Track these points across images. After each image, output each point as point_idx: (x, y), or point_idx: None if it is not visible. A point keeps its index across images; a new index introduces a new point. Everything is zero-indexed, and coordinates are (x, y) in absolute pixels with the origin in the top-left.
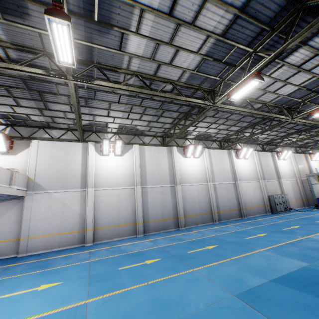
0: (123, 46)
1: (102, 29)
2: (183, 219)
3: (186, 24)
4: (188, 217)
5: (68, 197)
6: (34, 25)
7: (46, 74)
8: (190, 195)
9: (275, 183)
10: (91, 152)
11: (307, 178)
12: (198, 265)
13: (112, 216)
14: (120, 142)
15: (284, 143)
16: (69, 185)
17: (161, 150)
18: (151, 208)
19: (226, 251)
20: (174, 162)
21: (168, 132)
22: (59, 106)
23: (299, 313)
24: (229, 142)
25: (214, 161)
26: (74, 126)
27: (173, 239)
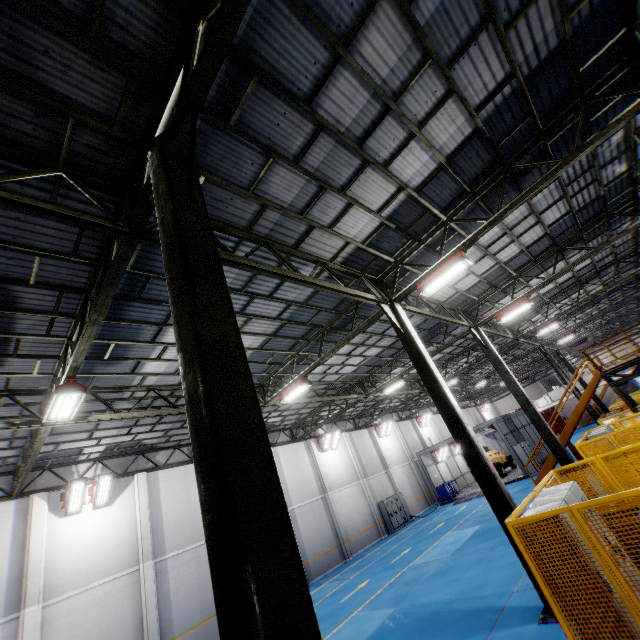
0: (138, 369)
1: (111, 362)
2: None
3: None
4: None
5: None
6: (7, 371)
7: (8, 426)
8: None
9: (383, 477)
10: (39, 517)
11: (419, 459)
12: None
13: None
14: (109, 478)
15: (381, 411)
16: None
17: (190, 471)
18: (178, 604)
19: None
20: None
21: None
22: None
23: None
24: (305, 427)
25: (286, 467)
26: None
27: None
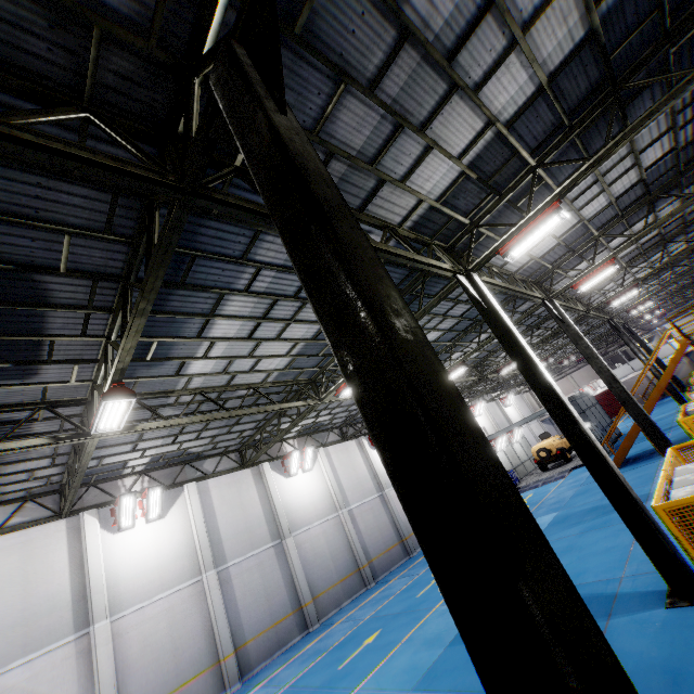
0: (183, 370)
1: (154, 363)
2: (312, 604)
3: (269, 341)
4: (320, 596)
5: (43, 669)
6: (41, 380)
7: (51, 441)
8: (313, 549)
9: None
10: (92, 534)
11: None
12: (360, 678)
13: (164, 669)
14: (158, 490)
15: None
16: (41, 636)
17: (241, 477)
18: (246, 610)
19: (394, 634)
20: (270, 493)
21: (249, 442)
22: (26, 464)
23: (470, 667)
24: (355, 425)
25: (339, 467)
26: (43, 488)
27: (305, 656)
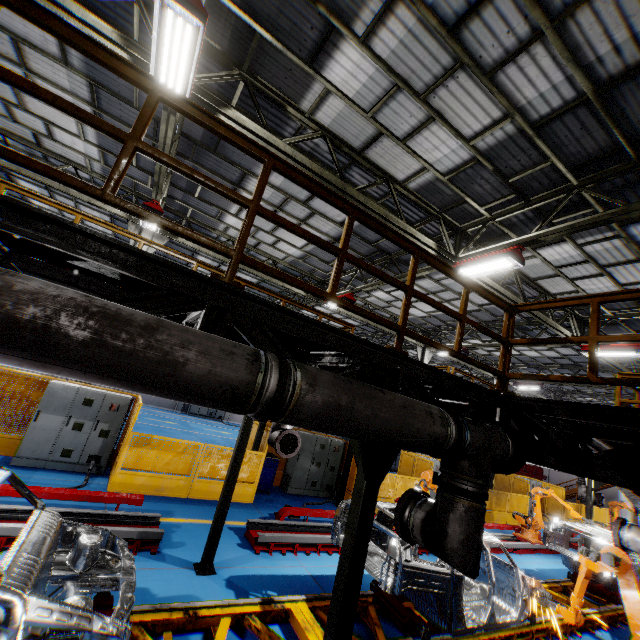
0: None
1: None
2: None
3: None
4: None
5: None
6: None
7: None
8: None
9: None
10: None
11: None
12: None
13: None
14: None
15: None
16: None
17: None
18: None
19: None
20: None
21: None
22: None
23: None
24: None
25: None
26: None
27: None
